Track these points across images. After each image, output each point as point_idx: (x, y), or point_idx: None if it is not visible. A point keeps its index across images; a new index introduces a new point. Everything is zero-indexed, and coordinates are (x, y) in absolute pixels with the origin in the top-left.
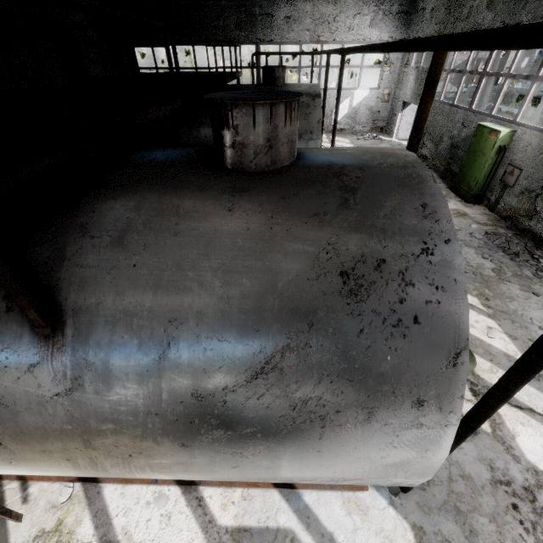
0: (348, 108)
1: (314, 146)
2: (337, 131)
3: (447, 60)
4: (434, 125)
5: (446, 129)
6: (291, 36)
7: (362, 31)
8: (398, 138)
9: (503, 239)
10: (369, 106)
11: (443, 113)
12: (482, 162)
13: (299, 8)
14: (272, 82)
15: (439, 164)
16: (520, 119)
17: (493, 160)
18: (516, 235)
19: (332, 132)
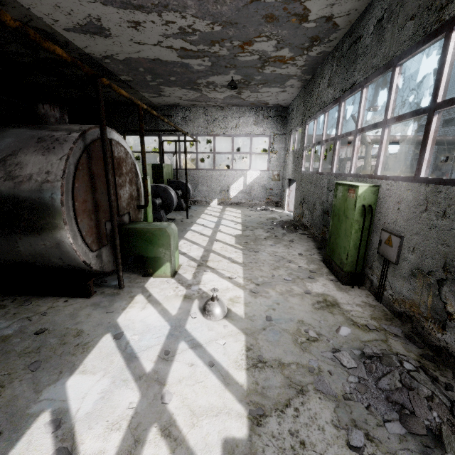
0: (243, 185)
1: (51, 191)
2: (235, 204)
3: (346, 166)
4: (308, 194)
5: (317, 196)
6: (188, 130)
7: (247, 128)
8: (289, 210)
9: (396, 378)
10: (262, 184)
11: (312, 181)
12: (347, 227)
13: (193, 112)
14: (38, 120)
15: (316, 232)
16: (382, 172)
17: (360, 224)
18: (425, 359)
19: (106, 178)
